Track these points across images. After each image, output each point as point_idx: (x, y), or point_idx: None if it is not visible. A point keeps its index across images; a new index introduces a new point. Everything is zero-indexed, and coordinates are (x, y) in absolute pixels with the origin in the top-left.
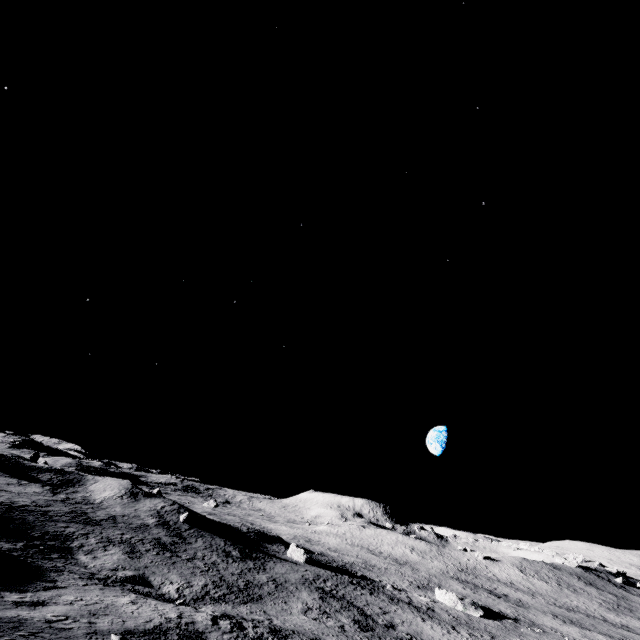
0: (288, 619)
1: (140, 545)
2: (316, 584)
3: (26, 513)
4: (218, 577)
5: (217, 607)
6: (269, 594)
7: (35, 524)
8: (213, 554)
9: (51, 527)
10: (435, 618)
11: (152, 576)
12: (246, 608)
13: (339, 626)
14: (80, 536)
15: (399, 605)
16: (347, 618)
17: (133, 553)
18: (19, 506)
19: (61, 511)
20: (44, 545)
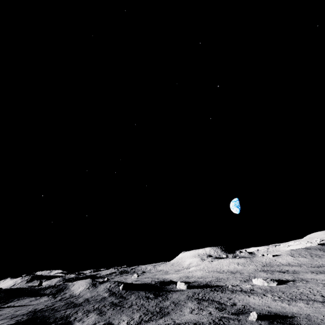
0: (183, 318)
1: (104, 308)
2: (194, 297)
3: (43, 312)
4: (145, 310)
5: (148, 324)
6: (172, 310)
7: (49, 316)
8: (140, 300)
9: (58, 314)
10: (254, 293)
11: (113, 321)
12: (162, 320)
13: (208, 313)
14: (73, 314)
15: (236, 293)
16: (212, 308)
17: (101, 313)
18: (39, 310)
19: (60, 305)
20: (57, 324)
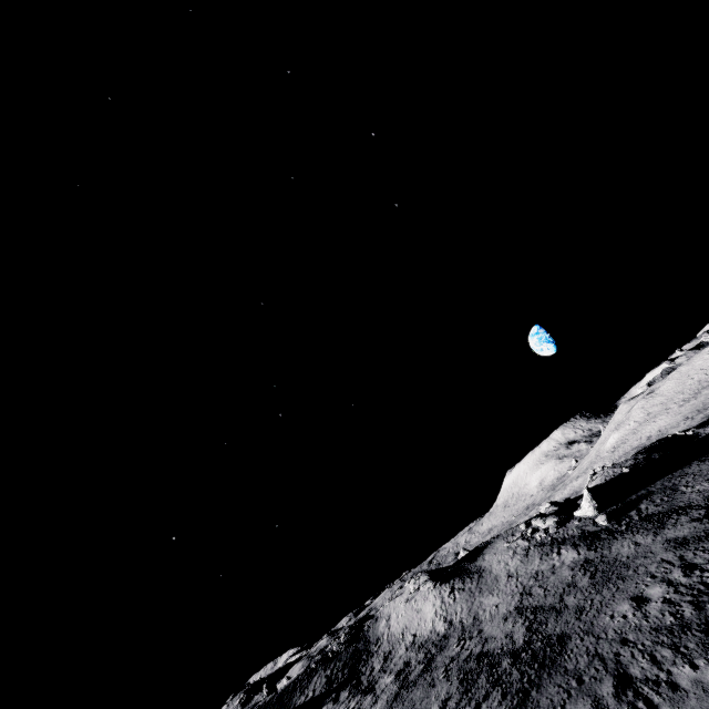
0: None
1: None
2: None
3: None
4: None
5: None
6: None
7: None
8: None
9: None
10: None
11: None
12: None
13: None
14: (641, 703)
15: None
16: None
17: None
18: None
19: (450, 702)
20: None
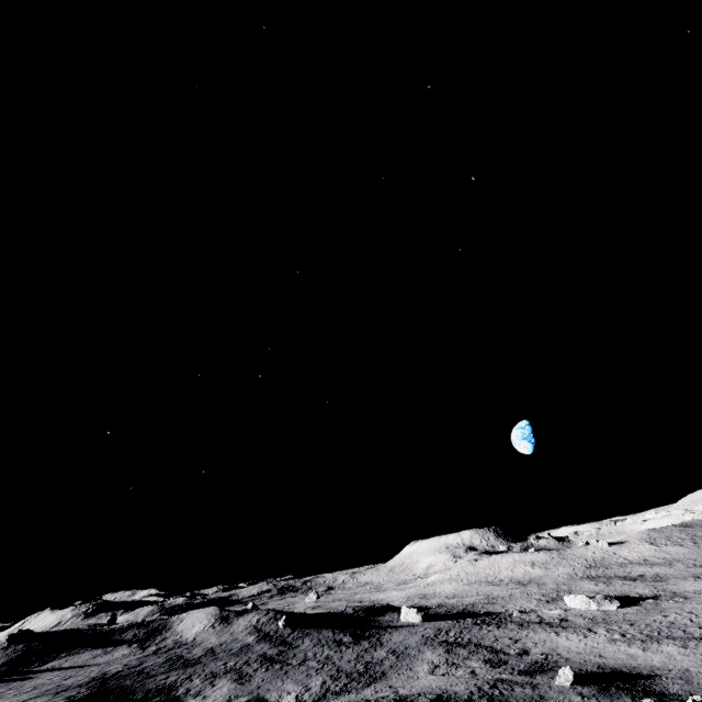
0: (415, 685)
1: (246, 668)
2: (439, 639)
3: (122, 679)
4: (335, 670)
5: (340, 700)
6: (391, 667)
7: (134, 687)
8: (324, 649)
9: (151, 684)
10: (569, 627)
11: (267, 694)
12: (370, 690)
13: (469, 672)
14: (183, 682)
15: (530, 628)
16: (477, 661)
17: (242, 678)
18: (112, 675)
19: (156, 664)
20: None
